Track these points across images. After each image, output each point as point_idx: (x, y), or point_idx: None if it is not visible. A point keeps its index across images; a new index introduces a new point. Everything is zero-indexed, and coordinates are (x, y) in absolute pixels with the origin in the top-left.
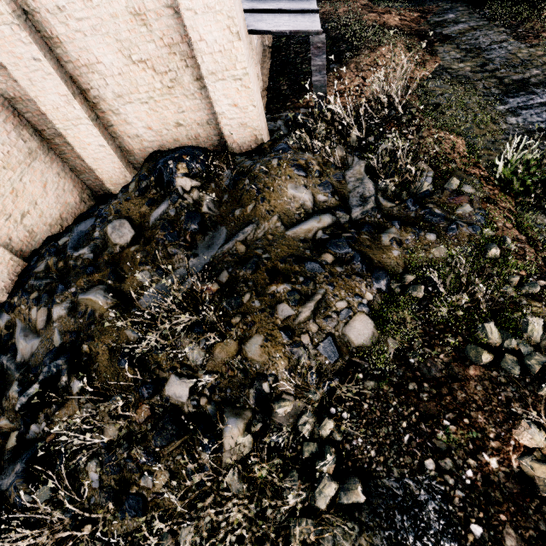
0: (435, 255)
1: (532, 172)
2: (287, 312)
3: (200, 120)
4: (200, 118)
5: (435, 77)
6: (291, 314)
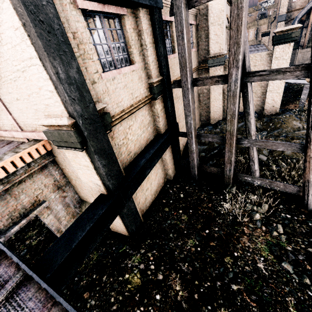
0: None
1: None
2: None
3: (256, 104)
4: (256, 103)
5: None
6: None
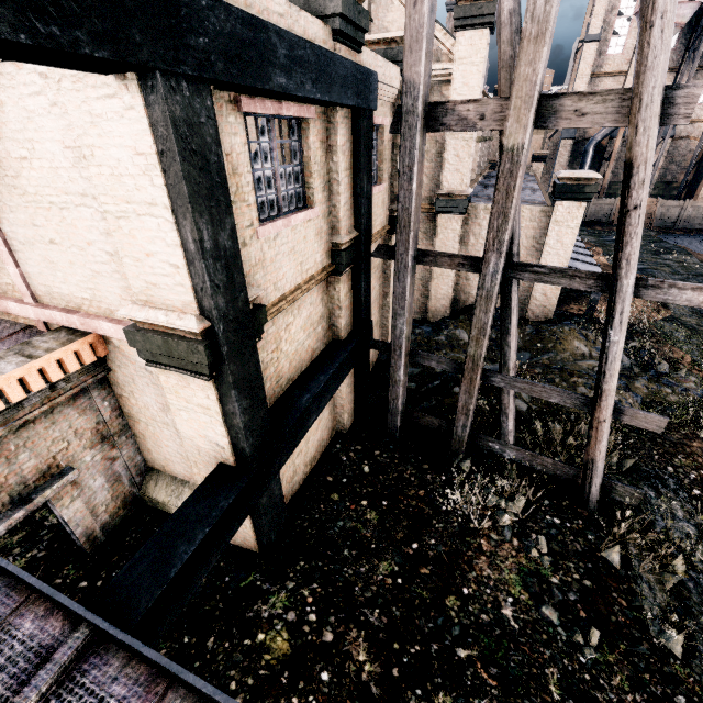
0: (671, 399)
1: None
2: (584, 391)
3: None
4: None
5: (667, 320)
6: (586, 392)
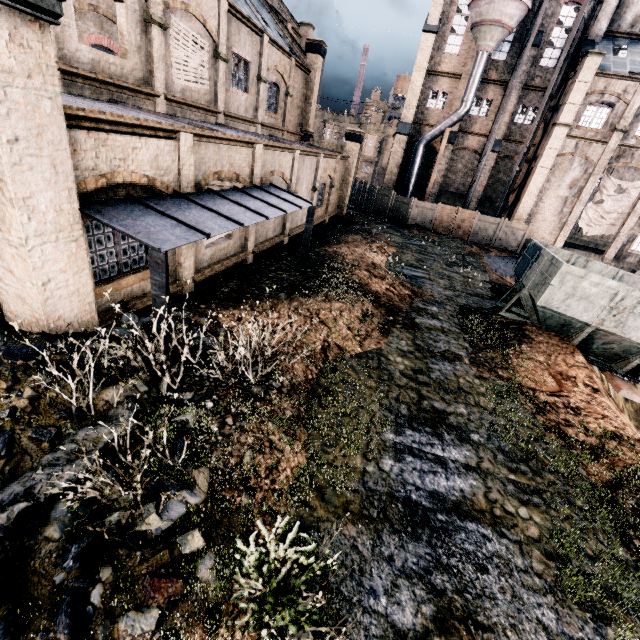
0: None
1: (295, 598)
2: None
3: None
4: None
5: (363, 357)
6: None
